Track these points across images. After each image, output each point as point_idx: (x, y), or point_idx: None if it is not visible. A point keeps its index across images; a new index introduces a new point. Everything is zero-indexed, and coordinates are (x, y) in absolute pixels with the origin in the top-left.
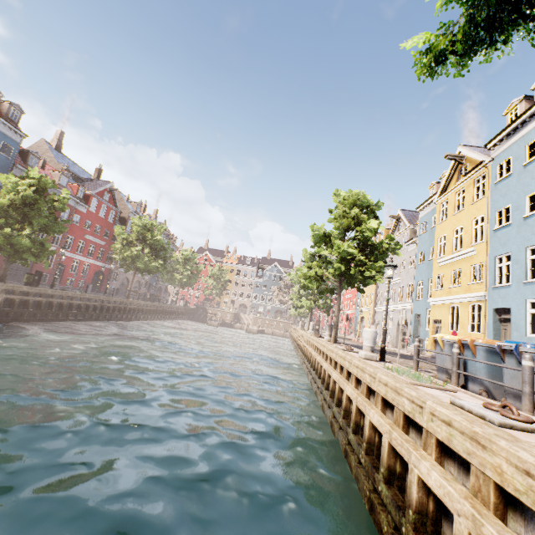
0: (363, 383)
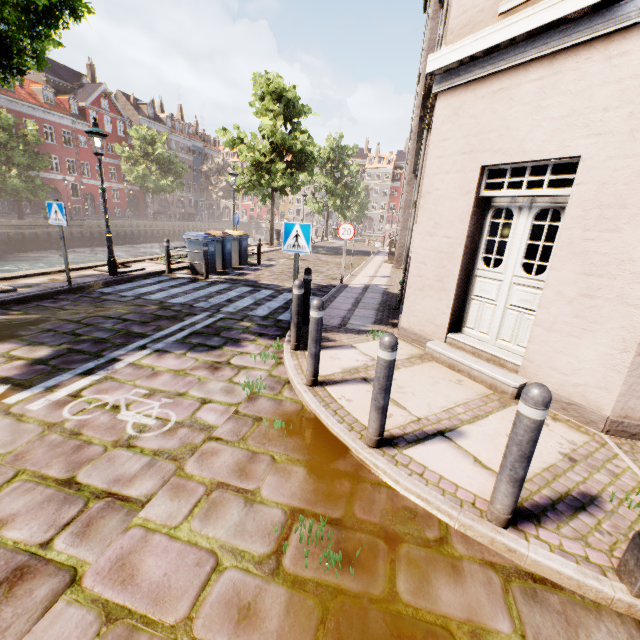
0: None
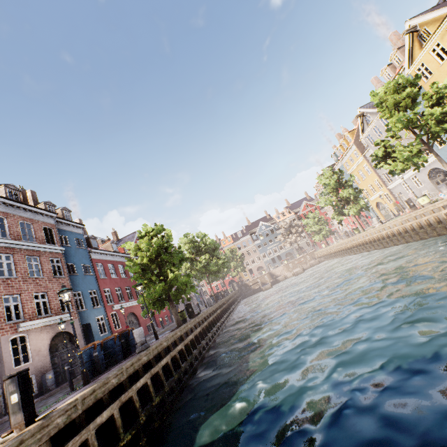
0: None
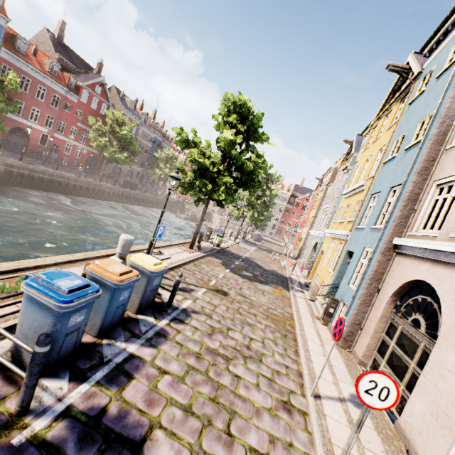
0: None
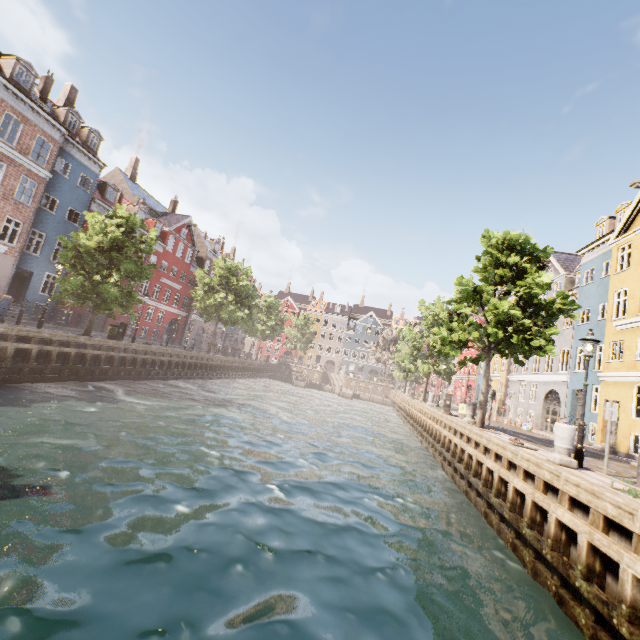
0: (594, 511)
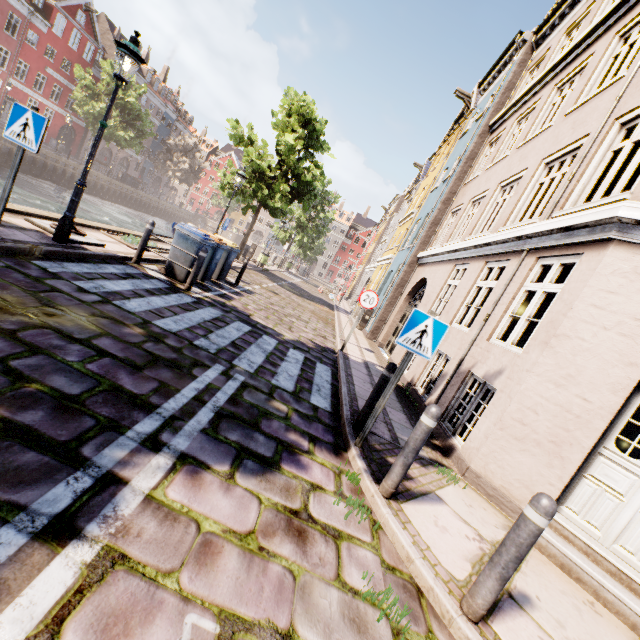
0: None
